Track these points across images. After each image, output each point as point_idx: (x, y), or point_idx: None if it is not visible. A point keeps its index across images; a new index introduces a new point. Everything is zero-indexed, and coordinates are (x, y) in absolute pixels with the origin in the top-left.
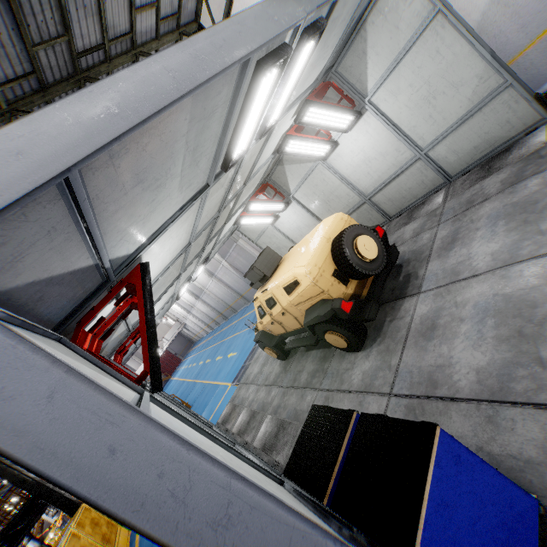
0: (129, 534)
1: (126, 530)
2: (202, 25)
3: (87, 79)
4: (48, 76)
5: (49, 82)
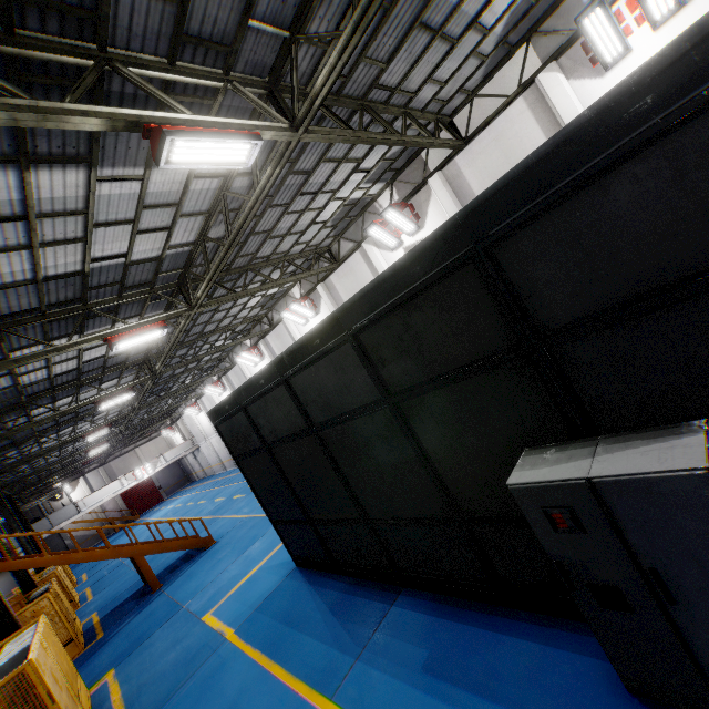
0: (89, 695)
1: (85, 686)
2: (455, 122)
3: (367, 108)
4: (347, 87)
5: (343, 93)
